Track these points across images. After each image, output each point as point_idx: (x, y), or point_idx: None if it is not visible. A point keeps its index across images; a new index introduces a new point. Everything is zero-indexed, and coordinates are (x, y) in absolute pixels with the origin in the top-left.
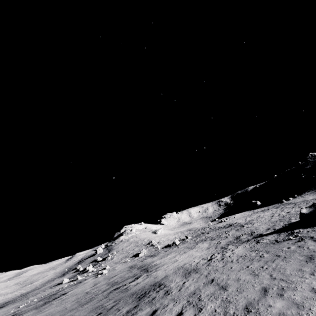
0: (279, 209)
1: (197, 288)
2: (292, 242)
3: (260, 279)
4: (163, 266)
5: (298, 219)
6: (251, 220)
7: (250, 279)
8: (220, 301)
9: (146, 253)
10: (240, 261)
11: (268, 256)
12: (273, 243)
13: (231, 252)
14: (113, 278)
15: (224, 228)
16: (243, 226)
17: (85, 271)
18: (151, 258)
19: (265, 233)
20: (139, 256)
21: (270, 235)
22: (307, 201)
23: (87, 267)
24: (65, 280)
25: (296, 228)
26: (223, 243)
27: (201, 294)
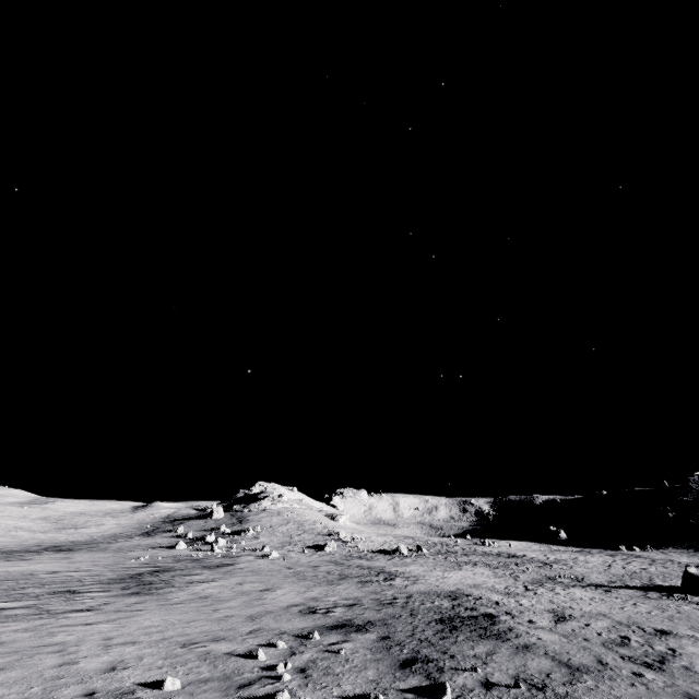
0: (620, 559)
1: (553, 609)
2: (680, 603)
3: (656, 619)
4: (425, 577)
5: (671, 584)
6: (560, 560)
7: (639, 617)
8: (612, 623)
9: (337, 550)
10: (599, 602)
11: (649, 606)
12: (643, 598)
13: (564, 590)
14: (319, 568)
15: (503, 557)
16: (549, 565)
17: (204, 542)
18: (365, 561)
19: (610, 585)
20: (326, 551)
21: (626, 589)
22: (680, 563)
23: (208, 536)
24: (181, 545)
25: (674, 592)
26: (524, 577)
27: (569, 613)
